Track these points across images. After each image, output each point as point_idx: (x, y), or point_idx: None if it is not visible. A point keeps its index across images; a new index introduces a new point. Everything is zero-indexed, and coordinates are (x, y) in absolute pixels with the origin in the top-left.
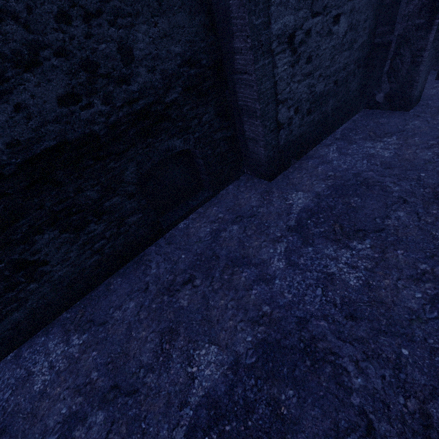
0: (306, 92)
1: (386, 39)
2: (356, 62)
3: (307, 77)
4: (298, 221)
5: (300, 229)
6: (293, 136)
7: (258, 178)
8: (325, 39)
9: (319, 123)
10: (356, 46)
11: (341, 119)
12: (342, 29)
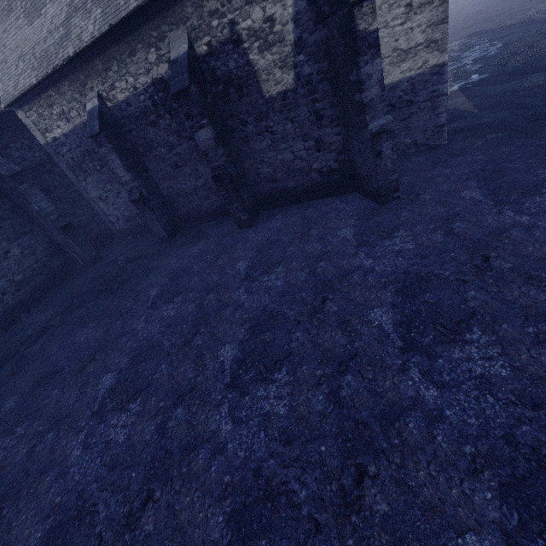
0: (6, 284)
1: (60, 242)
2: (47, 256)
3: (1, 279)
4: (4, 347)
5: (3, 350)
6: (11, 304)
7: (2, 332)
8: (4, 261)
9: (35, 290)
10: (39, 252)
11: (59, 280)
12: (17, 252)
